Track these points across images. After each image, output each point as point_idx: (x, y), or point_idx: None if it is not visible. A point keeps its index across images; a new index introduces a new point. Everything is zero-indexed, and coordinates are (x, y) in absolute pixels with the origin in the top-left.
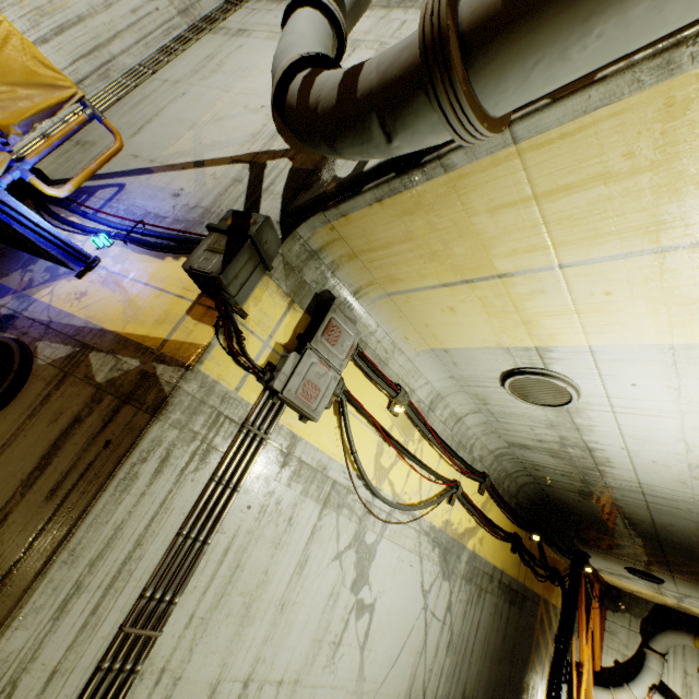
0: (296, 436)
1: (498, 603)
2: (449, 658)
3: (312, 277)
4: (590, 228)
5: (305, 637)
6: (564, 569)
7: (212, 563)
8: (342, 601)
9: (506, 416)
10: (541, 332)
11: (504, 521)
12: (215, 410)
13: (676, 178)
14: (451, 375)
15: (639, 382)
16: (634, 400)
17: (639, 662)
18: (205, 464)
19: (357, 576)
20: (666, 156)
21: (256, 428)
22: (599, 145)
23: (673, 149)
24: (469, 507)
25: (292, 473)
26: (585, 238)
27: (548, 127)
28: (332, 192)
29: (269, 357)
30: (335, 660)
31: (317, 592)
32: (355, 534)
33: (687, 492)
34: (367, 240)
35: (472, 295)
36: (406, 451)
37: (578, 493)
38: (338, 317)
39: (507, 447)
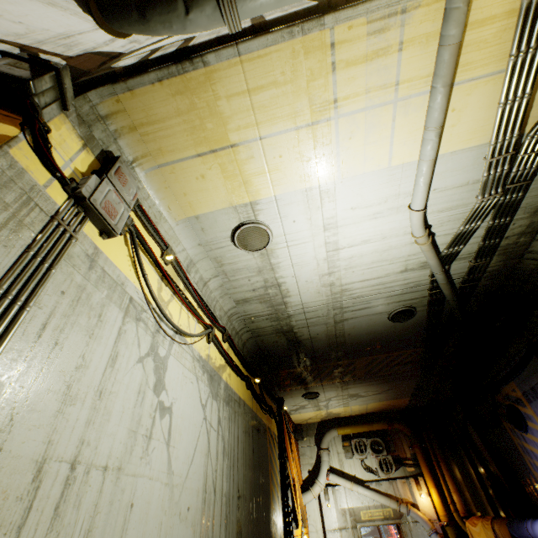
0: (98, 248)
1: (246, 425)
2: (225, 462)
3: (100, 137)
4: (271, 114)
5: (122, 426)
6: (274, 409)
7: (30, 333)
8: (148, 400)
9: (234, 273)
10: (253, 189)
11: (239, 366)
12: (26, 193)
13: (299, 89)
14: (200, 242)
15: (296, 219)
16: (295, 233)
17: (319, 463)
18: (18, 237)
19: (157, 381)
20: (295, 77)
21: (65, 225)
22: (272, 66)
23: (296, 74)
24: (220, 347)
25: (98, 277)
26: (270, 120)
27: (253, 50)
28: (121, 72)
29: (71, 176)
30: (149, 452)
31: (128, 387)
32: (151, 346)
33: (321, 299)
34: (147, 114)
35: (216, 163)
36: (179, 290)
37: (275, 333)
38: (124, 168)
39: (235, 306)
